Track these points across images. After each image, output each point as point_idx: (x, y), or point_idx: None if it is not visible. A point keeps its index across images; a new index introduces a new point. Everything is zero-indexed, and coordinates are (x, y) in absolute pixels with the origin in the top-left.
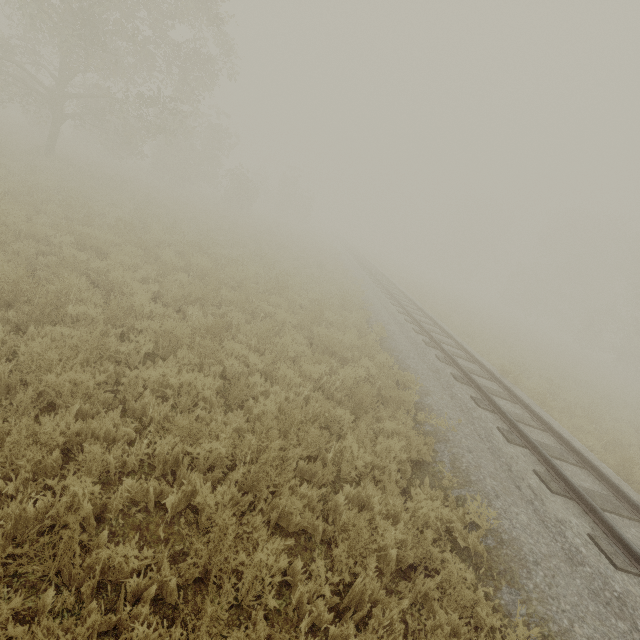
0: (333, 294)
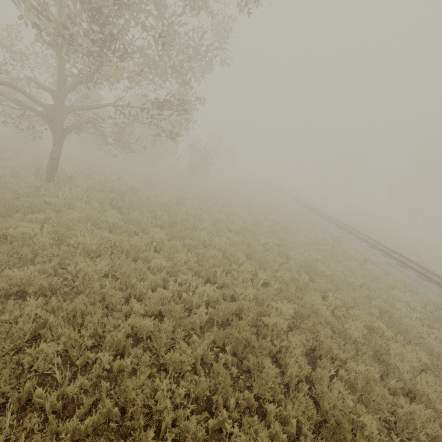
0: (423, 313)
